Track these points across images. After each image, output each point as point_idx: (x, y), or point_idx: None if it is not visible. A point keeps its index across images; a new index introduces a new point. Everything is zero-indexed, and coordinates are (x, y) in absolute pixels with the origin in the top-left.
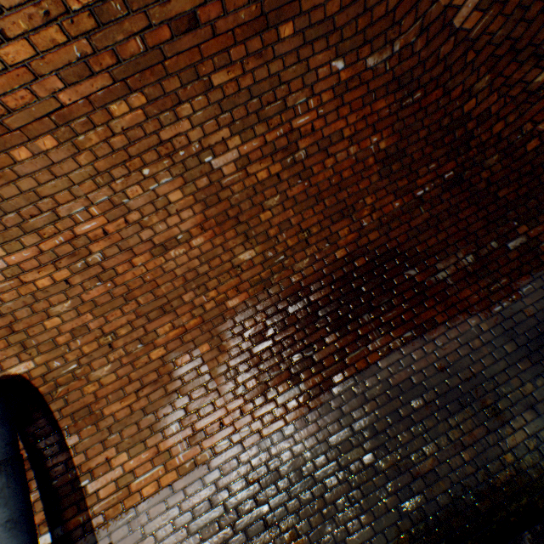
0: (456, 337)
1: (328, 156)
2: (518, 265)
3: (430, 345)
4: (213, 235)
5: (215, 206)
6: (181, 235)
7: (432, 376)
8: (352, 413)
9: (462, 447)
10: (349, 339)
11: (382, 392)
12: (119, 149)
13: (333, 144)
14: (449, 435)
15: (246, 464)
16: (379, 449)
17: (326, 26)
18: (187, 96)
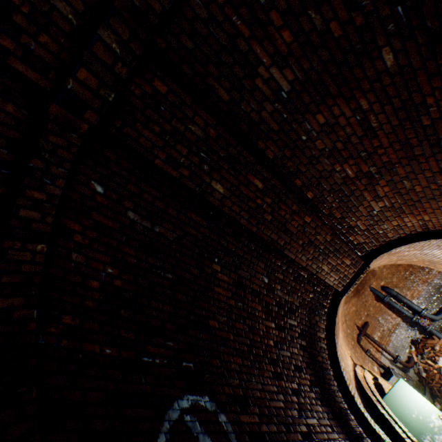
0: None
1: None
2: None
3: None
4: None
5: None
6: None
7: None
8: None
9: None
10: None
11: None
12: None
13: None
14: None
15: (433, 286)
16: None
17: None
18: None
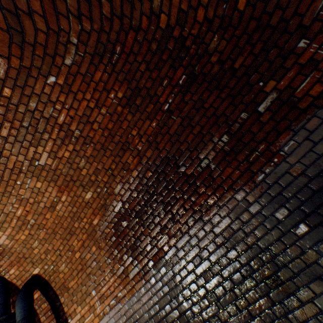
0: (228, 214)
1: (92, 124)
2: (273, 125)
3: (208, 225)
4: (68, 192)
5: (59, 180)
6: (55, 198)
7: (214, 252)
8: (167, 284)
9: (251, 317)
10: (156, 230)
11: (182, 267)
12: (0, 181)
13: (90, 116)
14: (237, 305)
15: (123, 316)
16: (188, 312)
17: (24, 72)
18: (1, 148)
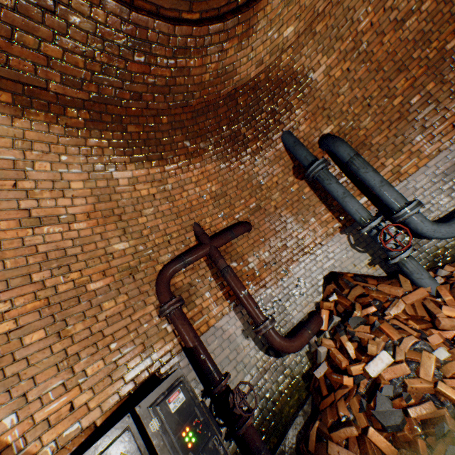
0: None
1: None
2: None
3: None
4: None
5: None
6: (414, 6)
7: None
8: None
9: None
10: None
11: None
12: None
13: None
14: None
15: None
16: None
17: None
18: None
